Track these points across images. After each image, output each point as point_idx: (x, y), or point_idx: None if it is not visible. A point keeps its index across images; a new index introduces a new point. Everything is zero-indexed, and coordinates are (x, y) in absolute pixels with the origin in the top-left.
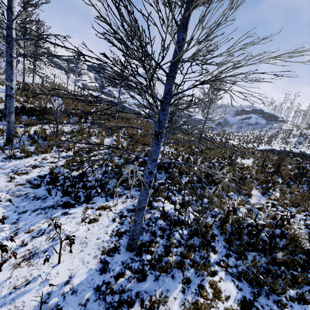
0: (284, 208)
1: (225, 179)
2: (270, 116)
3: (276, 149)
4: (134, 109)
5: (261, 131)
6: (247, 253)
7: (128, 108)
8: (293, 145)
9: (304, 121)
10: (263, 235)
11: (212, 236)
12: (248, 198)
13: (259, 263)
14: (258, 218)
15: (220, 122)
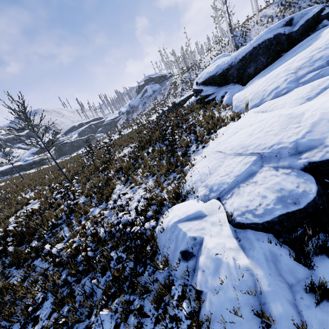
0: (138, 186)
1: (93, 195)
2: (159, 78)
3: (165, 110)
4: (34, 161)
5: (160, 96)
6: (77, 286)
7: (25, 165)
8: (180, 94)
9: (178, 69)
10: (88, 252)
11: (42, 300)
12: (107, 202)
13: (86, 289)
14: (87, 234)
15: (128, 111)
